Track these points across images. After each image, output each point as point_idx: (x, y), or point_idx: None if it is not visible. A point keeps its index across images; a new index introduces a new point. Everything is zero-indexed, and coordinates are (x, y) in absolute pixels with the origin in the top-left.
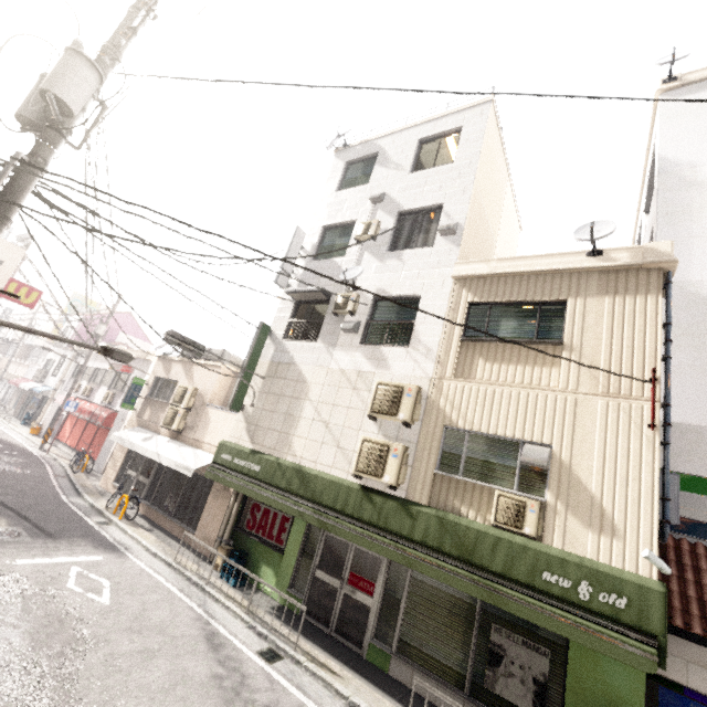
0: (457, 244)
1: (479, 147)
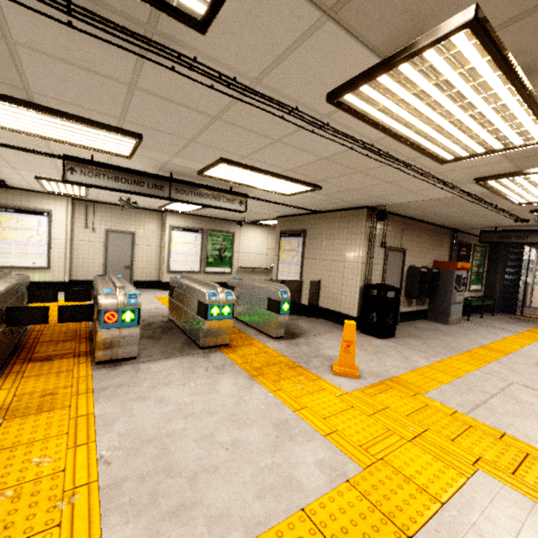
0: None
1: None
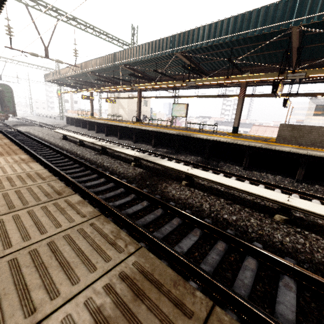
0: None
1: None
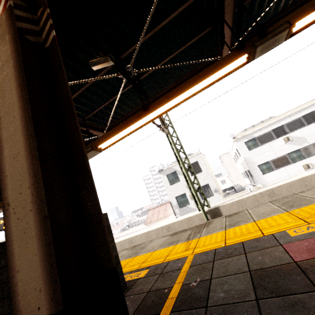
0: (219, 194)
1: (206, 167)
